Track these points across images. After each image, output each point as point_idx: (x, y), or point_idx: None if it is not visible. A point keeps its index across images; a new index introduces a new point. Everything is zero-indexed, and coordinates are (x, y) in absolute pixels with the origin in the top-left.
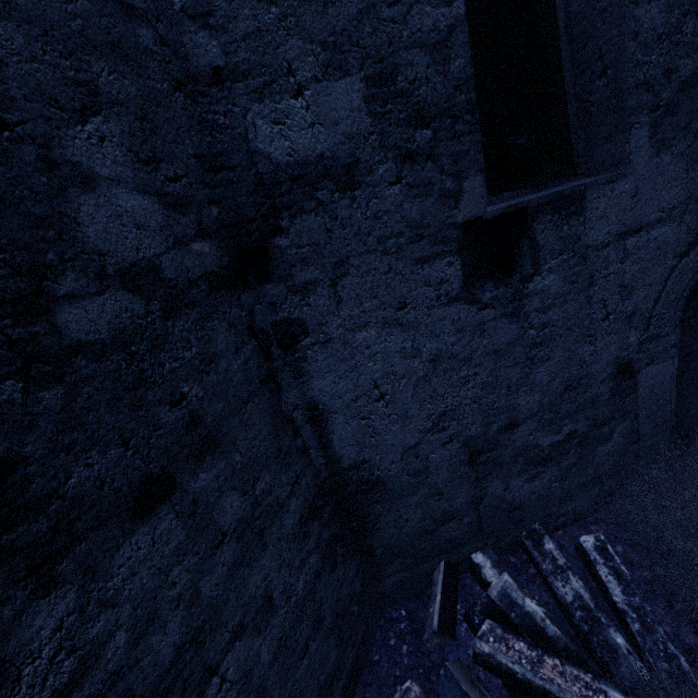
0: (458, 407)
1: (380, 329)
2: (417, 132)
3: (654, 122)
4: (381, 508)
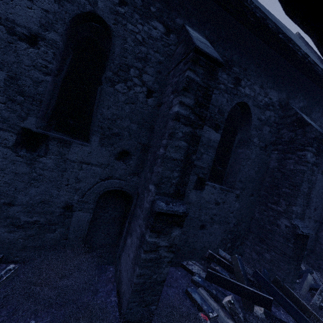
0: None
1: None
2: (19, 96)
3: (102, 138)
4: None
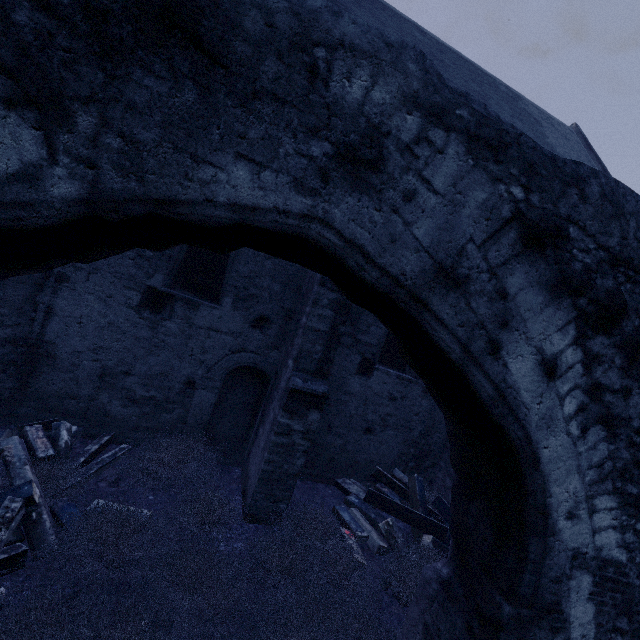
0: (109, 349)
1: (96, 299)
2: (148, 251)
3: (236, 300)
4: (47, 369)
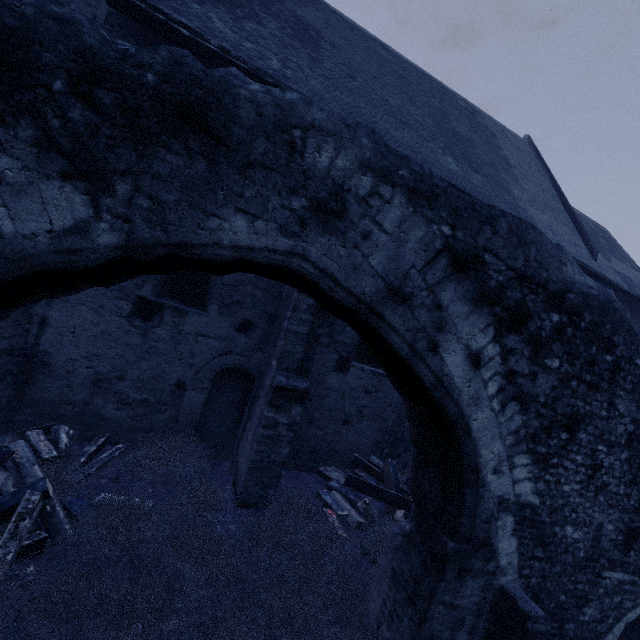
0: (102, 356)
1: (89, 309)
2: None
3: (221, 306)
4: (42, 377)
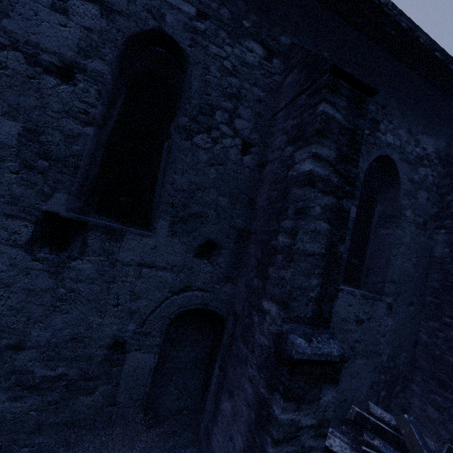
0: None
1: None
2: (40, 160)
3: (173, 222)
4: None
